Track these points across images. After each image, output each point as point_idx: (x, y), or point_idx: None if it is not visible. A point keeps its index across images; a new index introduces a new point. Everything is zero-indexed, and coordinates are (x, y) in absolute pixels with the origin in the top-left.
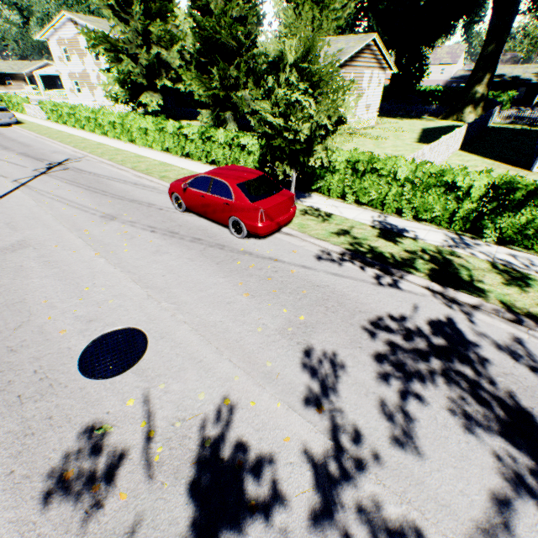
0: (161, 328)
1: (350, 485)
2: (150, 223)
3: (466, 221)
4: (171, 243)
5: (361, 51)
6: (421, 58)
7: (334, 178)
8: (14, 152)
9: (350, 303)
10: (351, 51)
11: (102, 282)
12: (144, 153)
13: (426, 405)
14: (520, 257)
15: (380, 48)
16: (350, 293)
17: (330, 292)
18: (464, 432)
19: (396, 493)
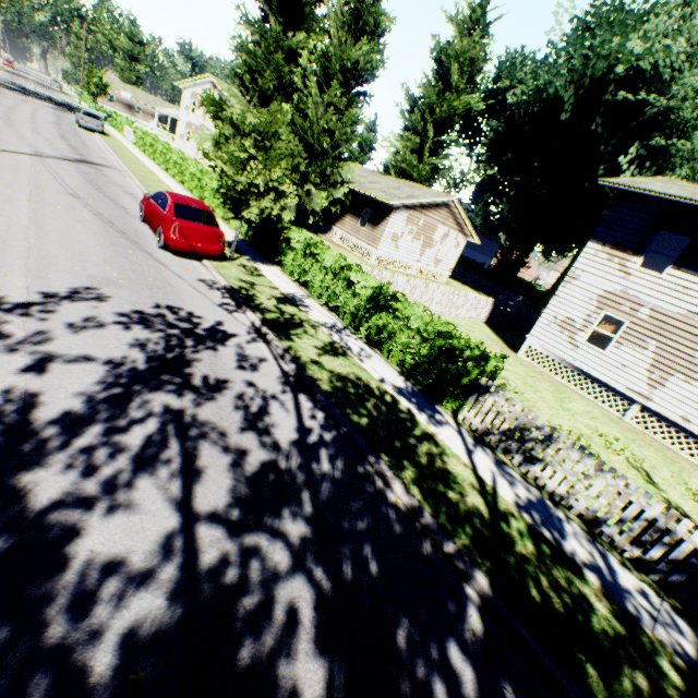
0: (8, 236)
1: (5, 313)
2: (103, 212)
3: (353, 316)
4: (98, 224)
5: (437, 205)
6: (525, 250)
7: (292, 256)
8: (67, 143)
9: (174, 297)
10: (421, 199)
11: (6, 208)
12: (180, 192)
13: (125, 332)
14: (368, 353)
15: (460, 212)
16: (185, 296)
17: (172, 289)
18: (126, 345)
19: (28, 327)
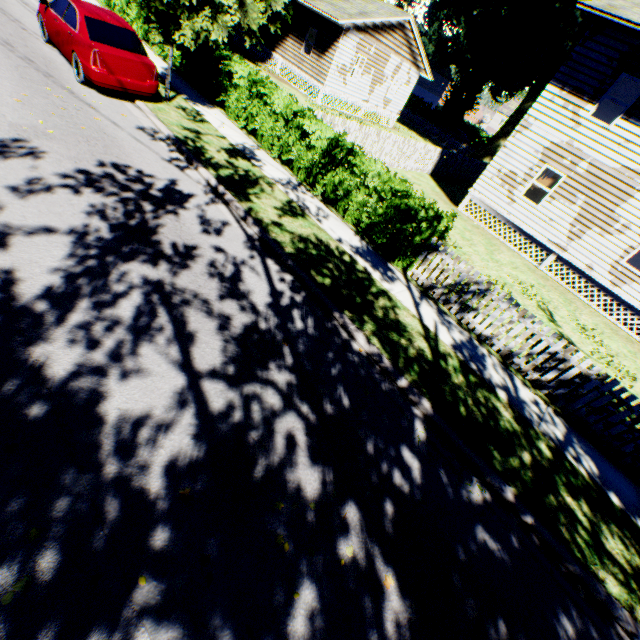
0: None
1: None
2: None
3: (308, 172)
4: None
5: (391, 27)
6: (477, 89)
7: (235, 96)
8: None
9: (116, 151)
10: (374, 17)
11: None
12: None
13: (77, 196)
14: (324, 212)
15: (416, 38)
16: (129, 150)
17: (111, 141)
18: (83, 212)
19: None
